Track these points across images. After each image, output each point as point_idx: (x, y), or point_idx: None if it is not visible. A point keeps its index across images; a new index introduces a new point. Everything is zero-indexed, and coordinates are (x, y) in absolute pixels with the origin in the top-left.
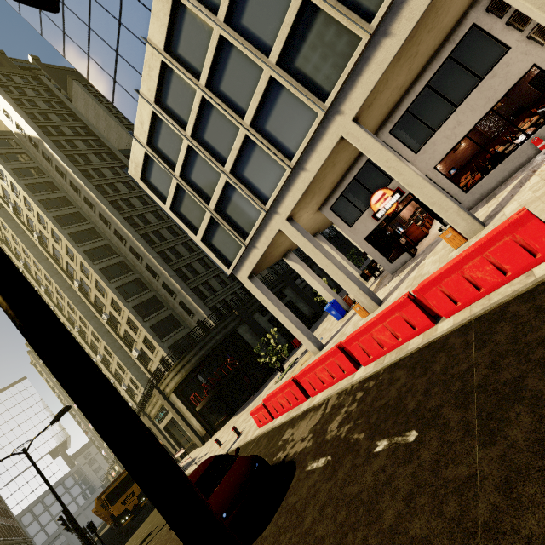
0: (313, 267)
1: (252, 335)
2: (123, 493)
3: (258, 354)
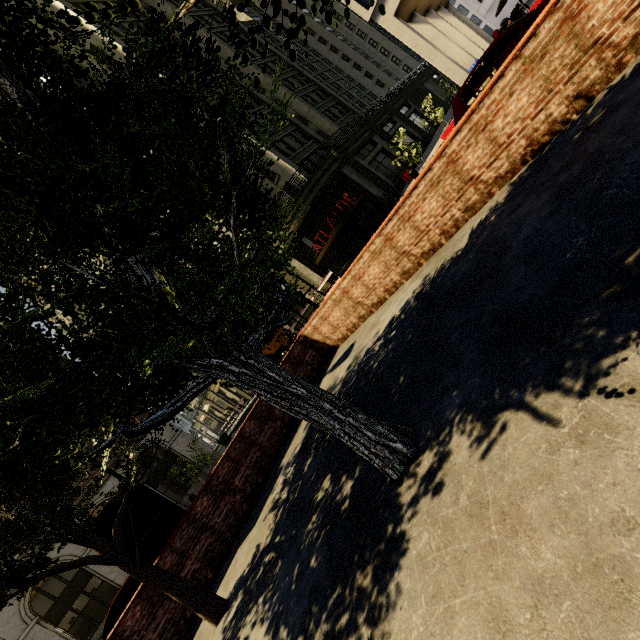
0: (394, 119)
1: (358, 176)
2: (274, 335)
3: (370, 194)
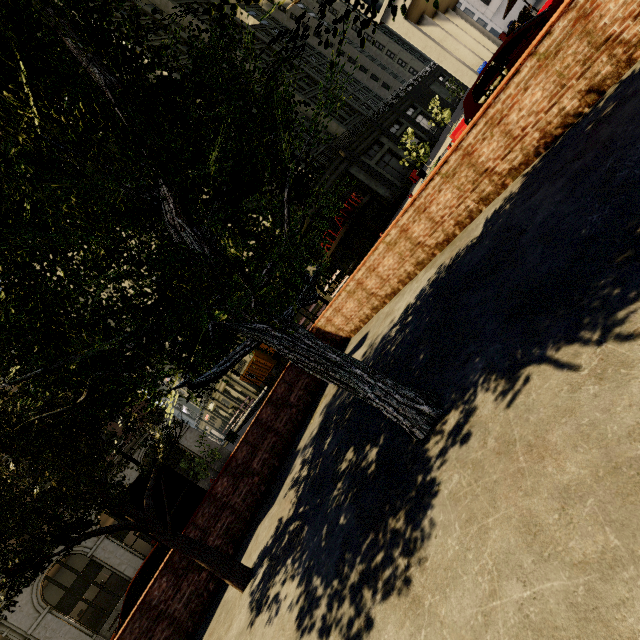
0: (401, 120)
1: (366, 176)
2: None
3: (377, 194)
